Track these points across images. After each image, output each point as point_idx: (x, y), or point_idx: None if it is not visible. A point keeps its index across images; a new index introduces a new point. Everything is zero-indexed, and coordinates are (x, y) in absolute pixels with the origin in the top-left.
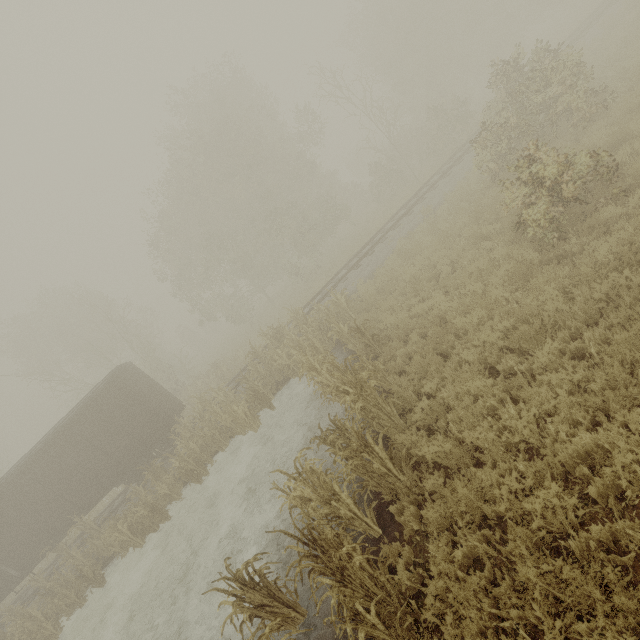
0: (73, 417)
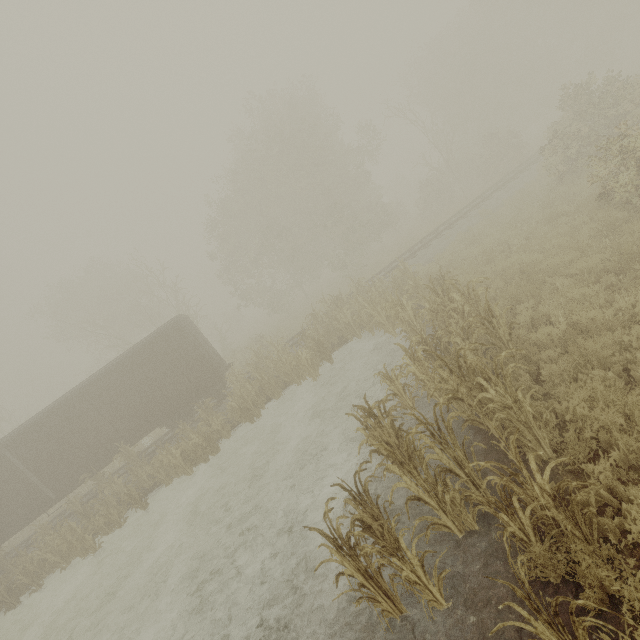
0: (139, 349)
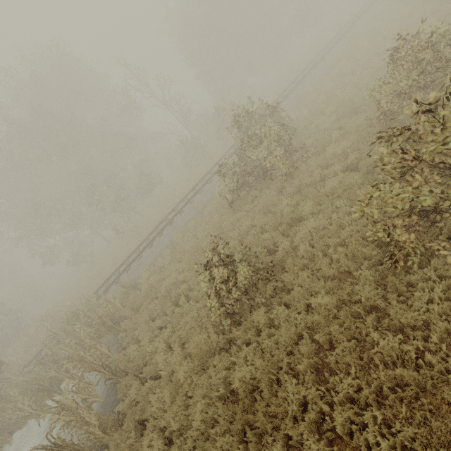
0: None
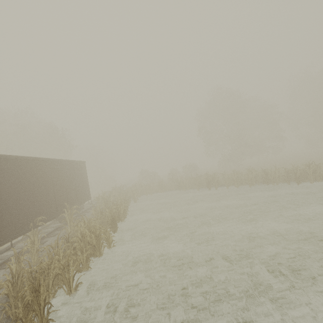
0: (75, 161)
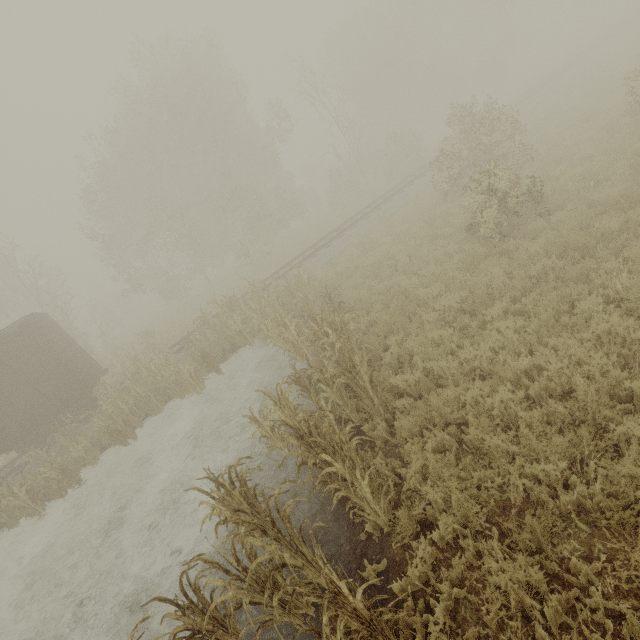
0: None
